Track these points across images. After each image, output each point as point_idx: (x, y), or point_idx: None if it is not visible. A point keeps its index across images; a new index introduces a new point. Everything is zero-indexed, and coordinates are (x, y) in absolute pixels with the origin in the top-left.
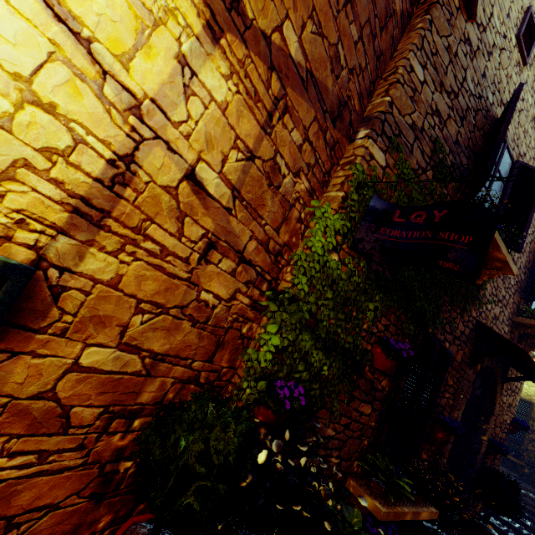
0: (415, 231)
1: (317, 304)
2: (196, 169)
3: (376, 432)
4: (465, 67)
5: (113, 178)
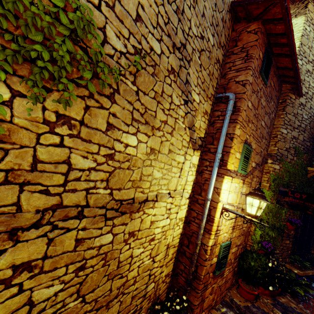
0: (297, 200)
1: (267, 218)
2: (242, 207)
3: (292, 248)
4: (301, 113)
5: (235, 220)
